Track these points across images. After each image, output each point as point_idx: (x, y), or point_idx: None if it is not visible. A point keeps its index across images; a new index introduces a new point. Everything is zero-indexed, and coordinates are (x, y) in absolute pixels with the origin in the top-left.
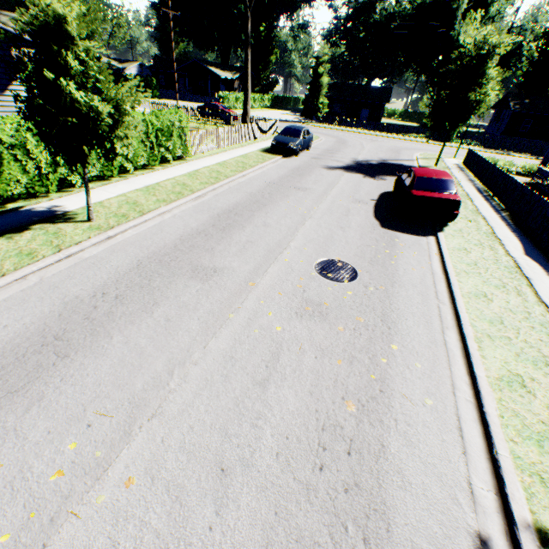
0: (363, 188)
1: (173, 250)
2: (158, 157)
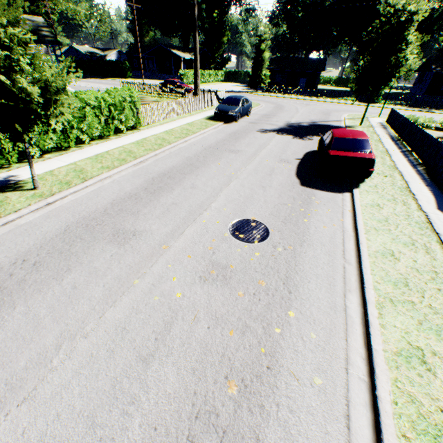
0: (290, 148)
1: (102, 214)
2: (111, 128)
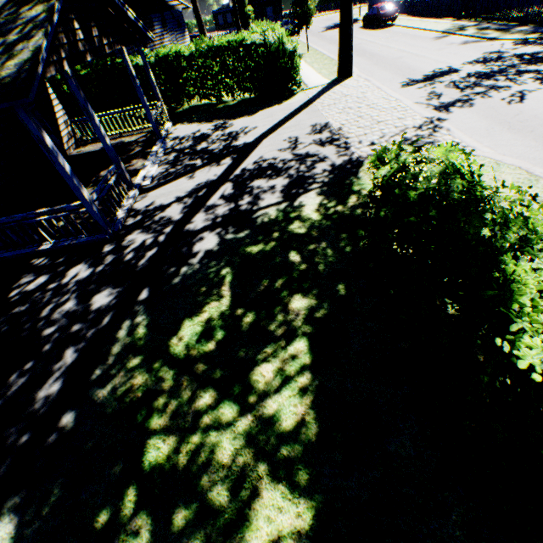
0: None
1: None
2: None
